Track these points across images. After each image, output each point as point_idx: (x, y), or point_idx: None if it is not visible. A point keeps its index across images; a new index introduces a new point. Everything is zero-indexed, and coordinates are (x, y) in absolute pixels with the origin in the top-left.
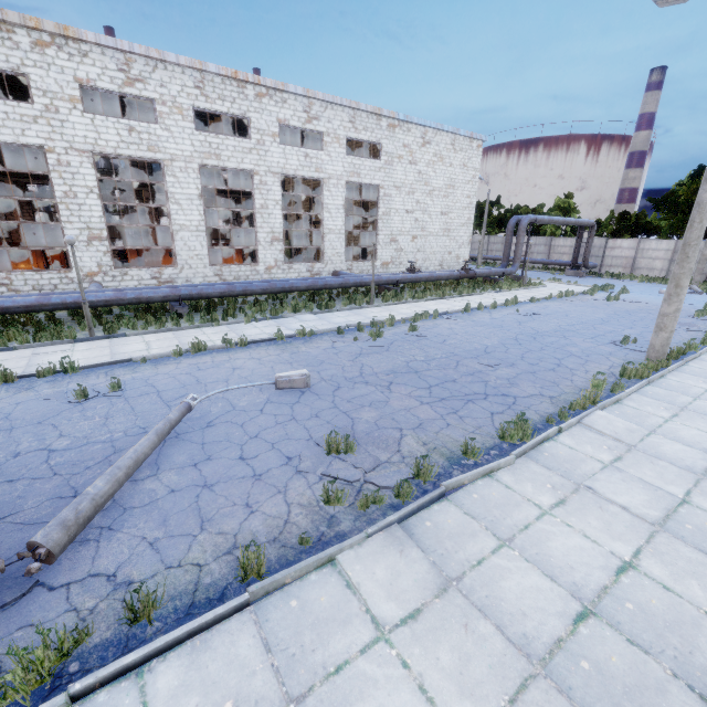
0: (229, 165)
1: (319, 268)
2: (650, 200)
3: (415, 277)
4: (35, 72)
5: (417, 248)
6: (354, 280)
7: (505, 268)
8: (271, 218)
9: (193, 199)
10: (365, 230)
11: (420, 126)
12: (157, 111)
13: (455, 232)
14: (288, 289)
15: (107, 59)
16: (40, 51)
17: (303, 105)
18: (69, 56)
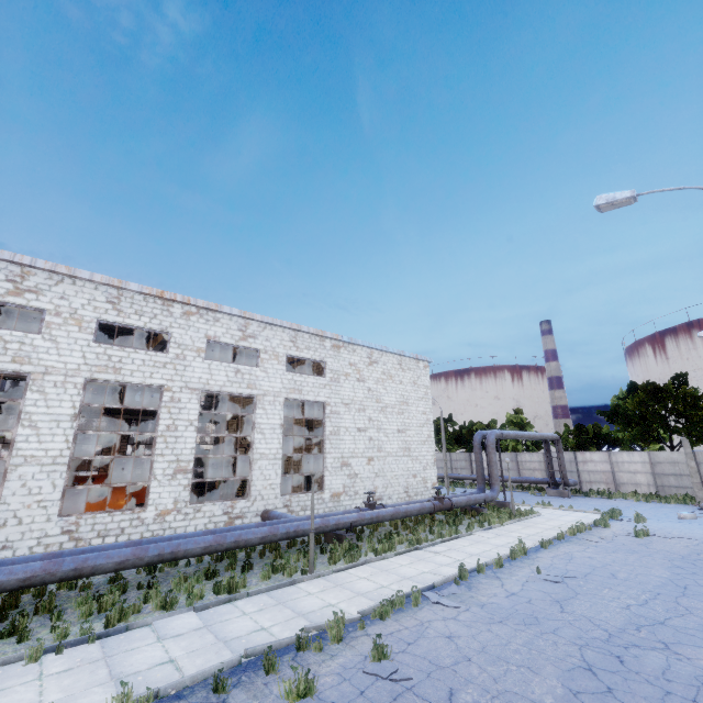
0: (131, 379)
1: (243, 508)
2: (600, 413)
3: (376, 515)
4: None
5: (374, 471)
6: (285, 527)
7: (484, 493)
8: (179, 442)
9: (62, 420)
10: (310, 452)
11: (365, 347)
12: (45, 320)
13: (417, 451)
14: (170, 556)
15: None
16: None
17: (238, 324)
18: None
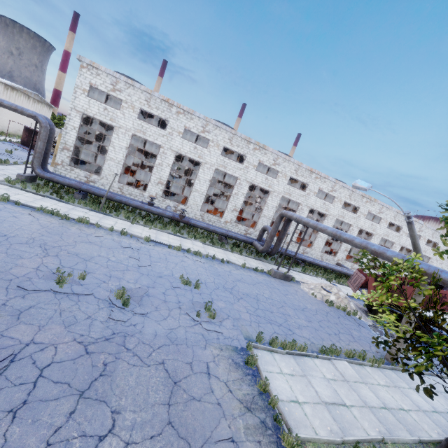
0: (389, 239)
1: None
2: None
3: None
4: (361, 207)
5: None
6: None
7: None
8: None
9: None
10: None
11: None
12: (381, 221)
13: None
14: None
15: (378, 206)
16: (365, 203)
17: (419, 226)
18: (370, 205)
